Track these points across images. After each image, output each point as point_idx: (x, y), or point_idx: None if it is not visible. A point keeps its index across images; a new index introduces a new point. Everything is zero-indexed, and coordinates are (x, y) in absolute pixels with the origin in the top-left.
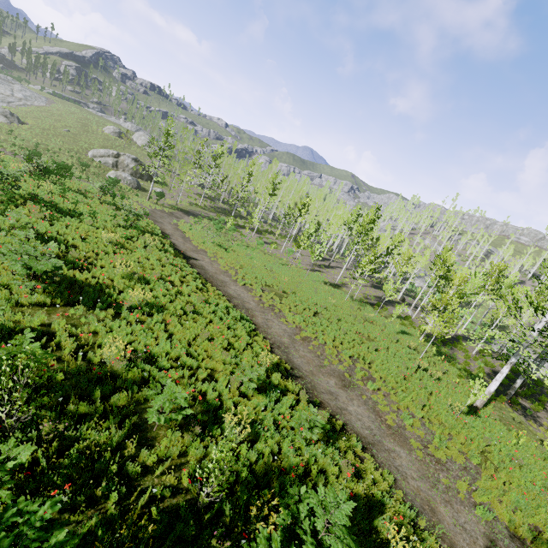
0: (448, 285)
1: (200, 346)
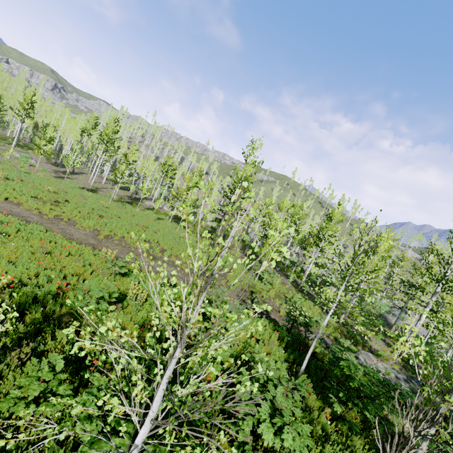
0: (172, 183)
1: (49, 260)
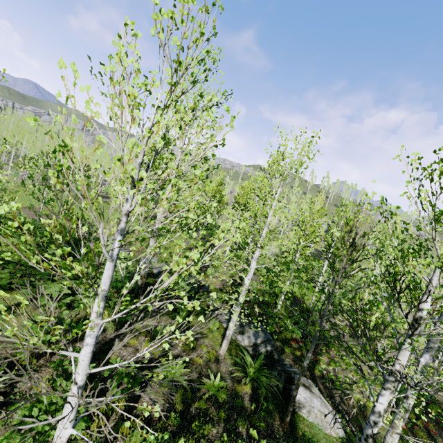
0: None
1: None
